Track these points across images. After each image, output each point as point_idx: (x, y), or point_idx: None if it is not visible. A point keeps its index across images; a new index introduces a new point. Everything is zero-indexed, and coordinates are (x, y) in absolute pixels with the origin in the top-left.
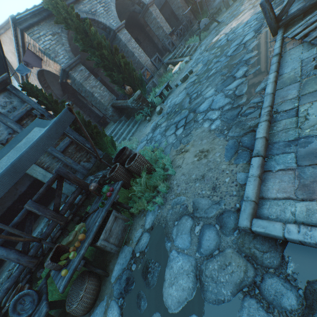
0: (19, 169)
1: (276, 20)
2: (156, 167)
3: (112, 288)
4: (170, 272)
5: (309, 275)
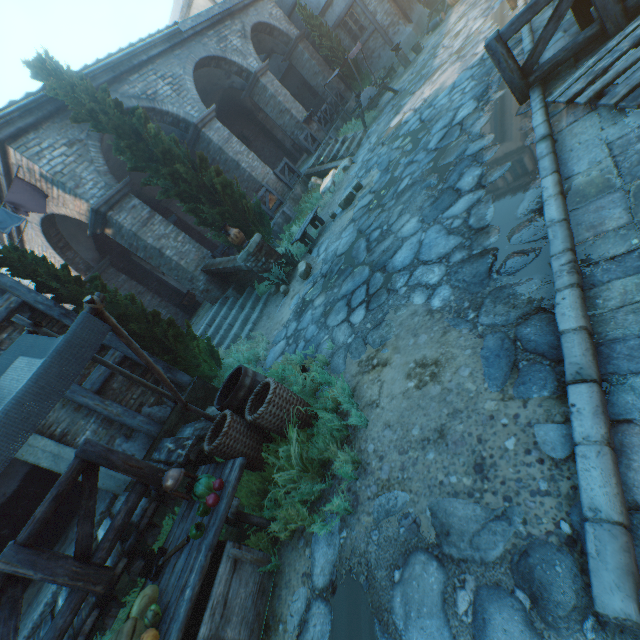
0: None
1: (522, 73)
2: (318, 407)
3: None
4: None
5: None
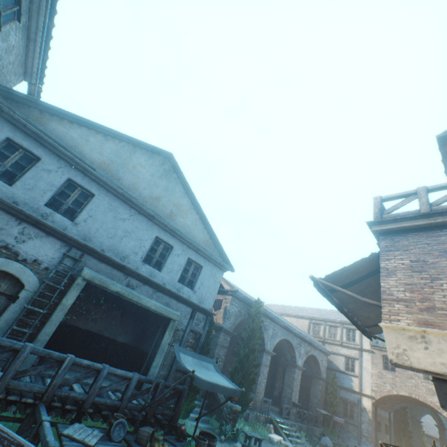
0: (214, 387)
1: None
2: None
3: None
4: None
5: None
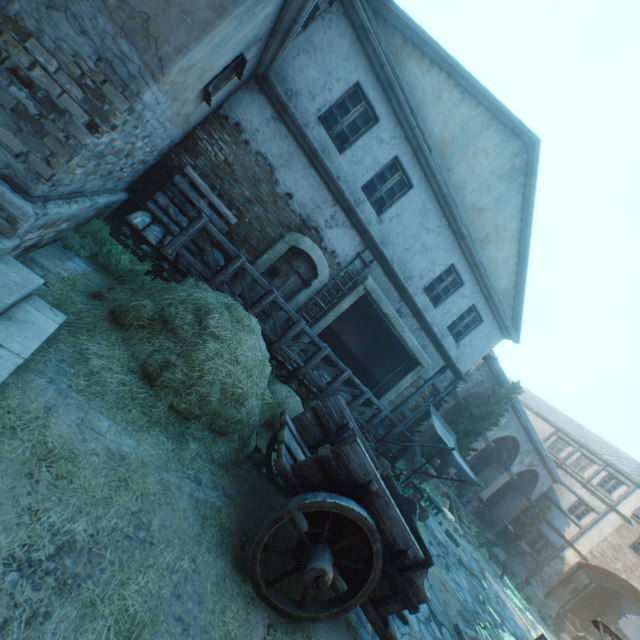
0: (459, 469)
1: None
2: None
3: None
4: None
5: None
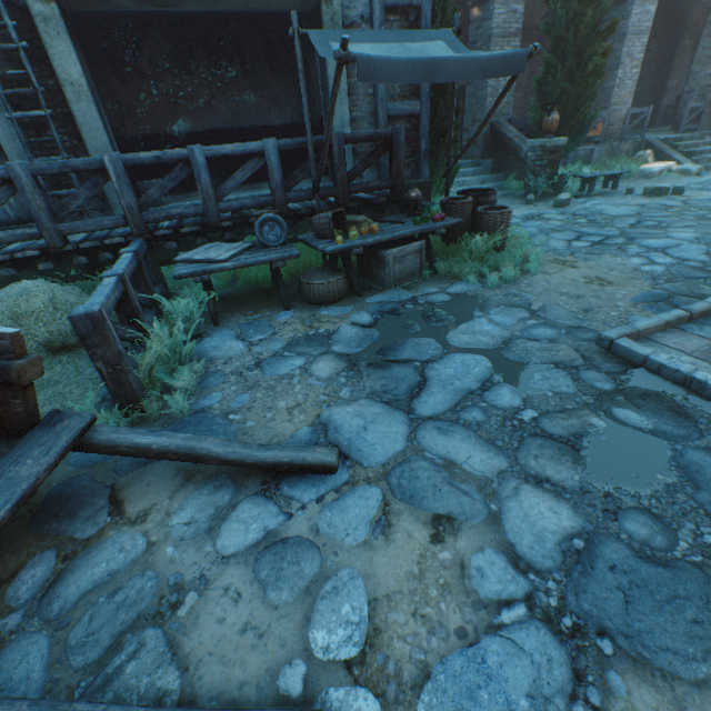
0: (433, 72)
1: None
2: (509, 251)
3: (366, 305)
4: (468, 327)
5: (640, 385)
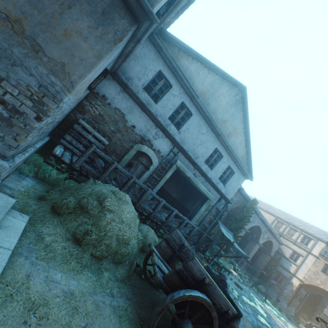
0: (238, 251)
1: None
2: None
3: None
4: None
5: None
